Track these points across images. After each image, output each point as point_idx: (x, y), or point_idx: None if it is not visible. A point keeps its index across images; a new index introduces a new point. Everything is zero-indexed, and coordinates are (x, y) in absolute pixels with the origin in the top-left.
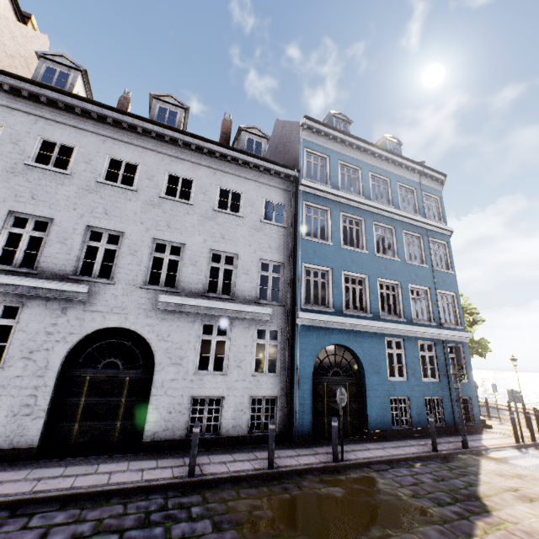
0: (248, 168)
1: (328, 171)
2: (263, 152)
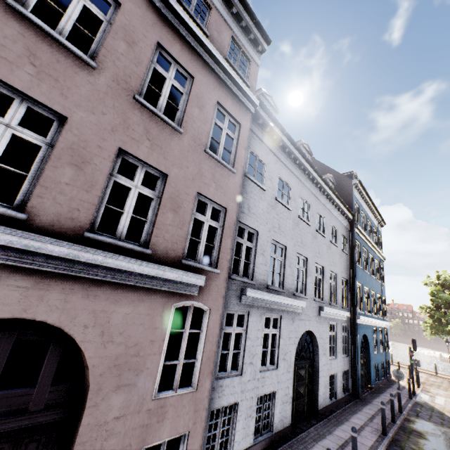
0: (337, 211)
1: (358, 216)
2: None
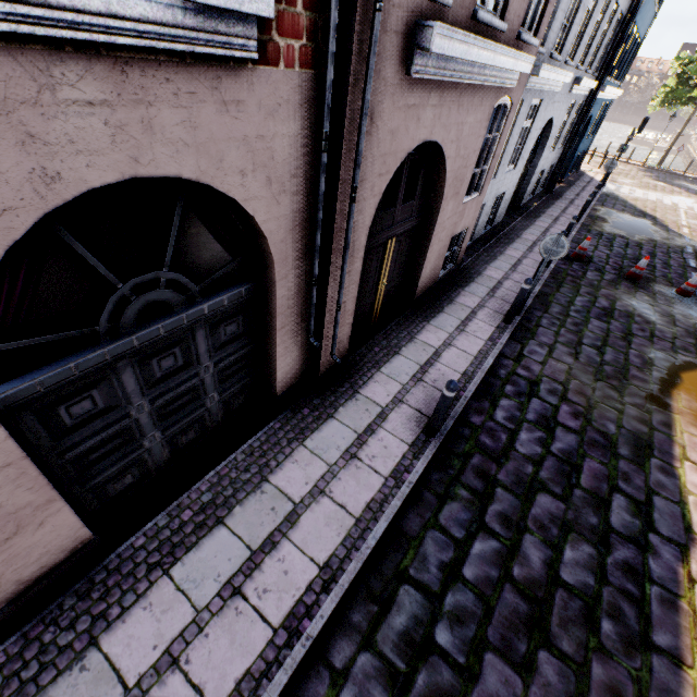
0: None
1: None
2: None
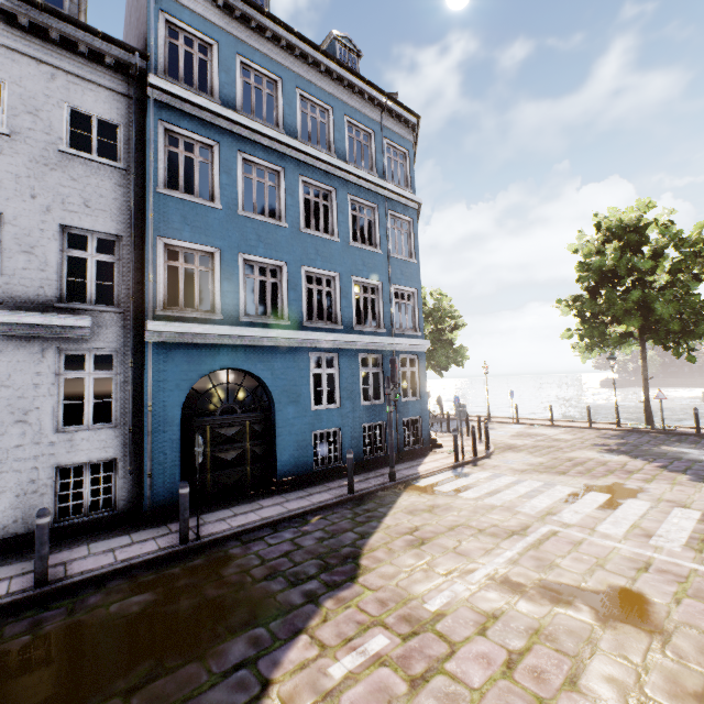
0: (15, 27)
1: (215, 71)
2: (69, 5)
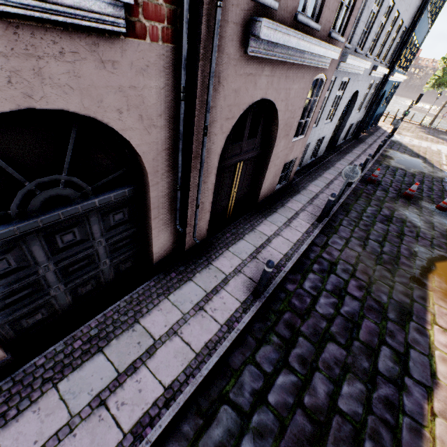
0: None
1: None
2: None
